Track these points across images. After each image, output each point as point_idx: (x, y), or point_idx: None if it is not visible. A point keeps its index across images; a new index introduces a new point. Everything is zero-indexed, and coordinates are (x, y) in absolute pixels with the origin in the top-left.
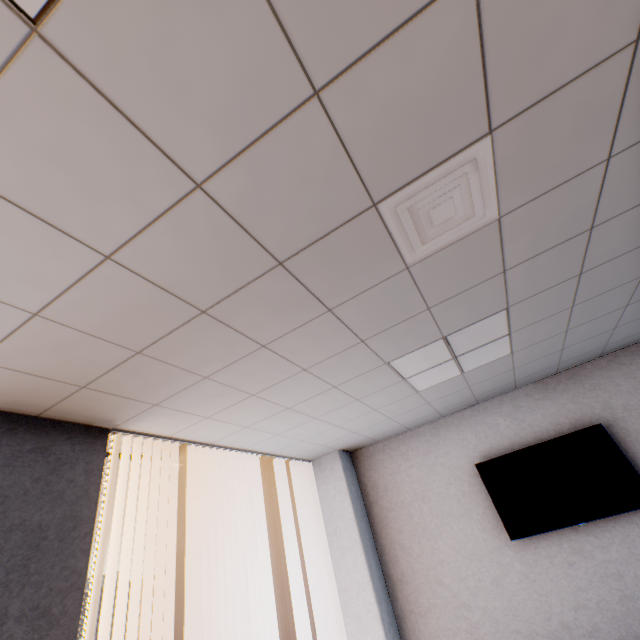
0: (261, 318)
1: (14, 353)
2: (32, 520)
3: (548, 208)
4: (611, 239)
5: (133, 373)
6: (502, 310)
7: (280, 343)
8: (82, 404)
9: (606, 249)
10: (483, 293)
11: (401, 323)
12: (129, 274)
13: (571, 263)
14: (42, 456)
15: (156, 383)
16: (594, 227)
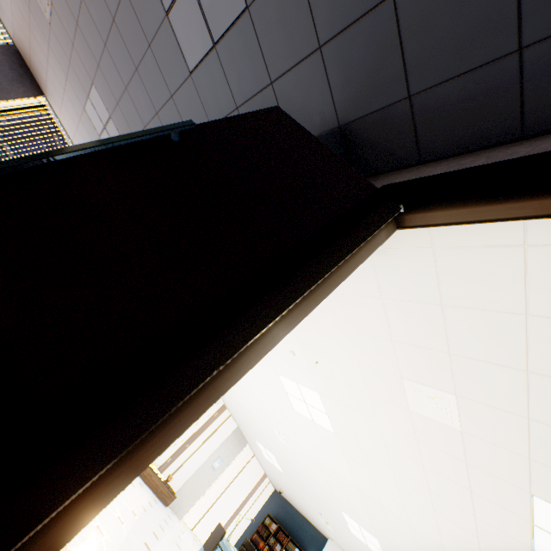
0: (40, 40)
1: (17, 30)
2: (2, 80)
3: (59, 3)
4: (90, 37)
5: (35, 57)
6: (93, 84)
7: (51, 62)
8: (35, 71)
9: (94, 46)
10: (78, 61)
11: (70, 70)
12: (15, 2)
13: (90, 52)
14: (21, 77)
15: (41, 69)
16: (78, 24)
